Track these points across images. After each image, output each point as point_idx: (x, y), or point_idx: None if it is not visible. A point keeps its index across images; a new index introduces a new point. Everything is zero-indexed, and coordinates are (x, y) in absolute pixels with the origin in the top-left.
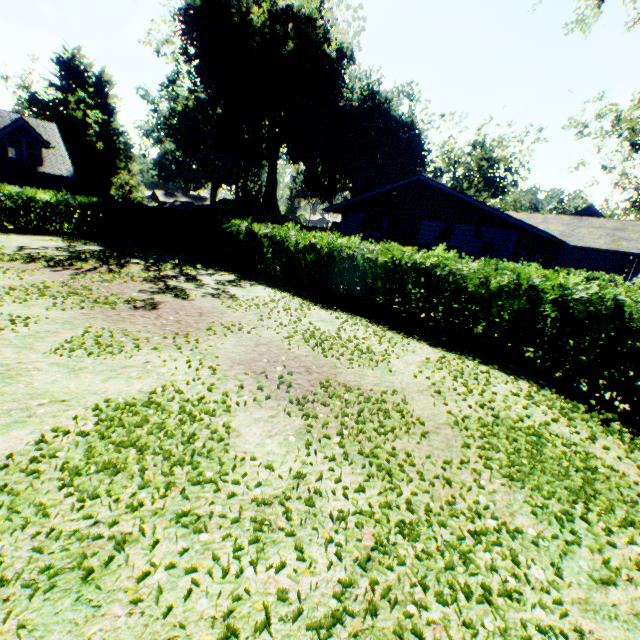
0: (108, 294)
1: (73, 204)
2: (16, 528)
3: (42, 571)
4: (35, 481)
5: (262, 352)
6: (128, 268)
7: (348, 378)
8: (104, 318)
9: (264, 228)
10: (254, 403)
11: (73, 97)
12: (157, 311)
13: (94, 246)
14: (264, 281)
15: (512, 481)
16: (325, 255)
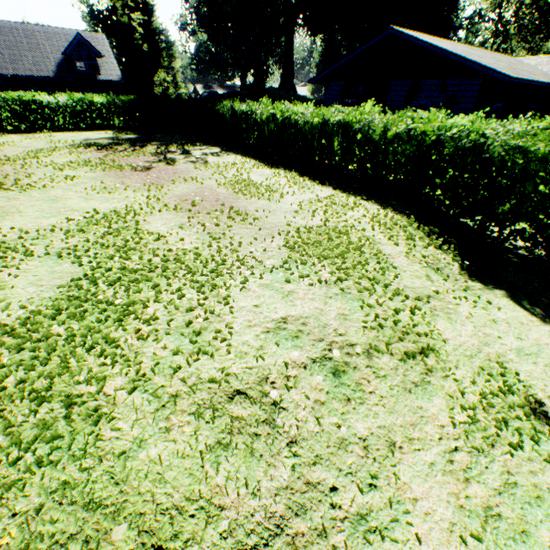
0: (125, 164)
1: (118, 104)
2: (42, 244)
3: (46, 255)
4: (53, 234)
5: (197, 192)
6: (145, 148)
7: (240, 204)
8: (114, 176)
9: (241, 105)
10: (168, 213)
11: (119, 3)
12: (148, 172)
13: (132, 135)
14: (241, 152)
15: (285, 247)
16: (284, 124)
